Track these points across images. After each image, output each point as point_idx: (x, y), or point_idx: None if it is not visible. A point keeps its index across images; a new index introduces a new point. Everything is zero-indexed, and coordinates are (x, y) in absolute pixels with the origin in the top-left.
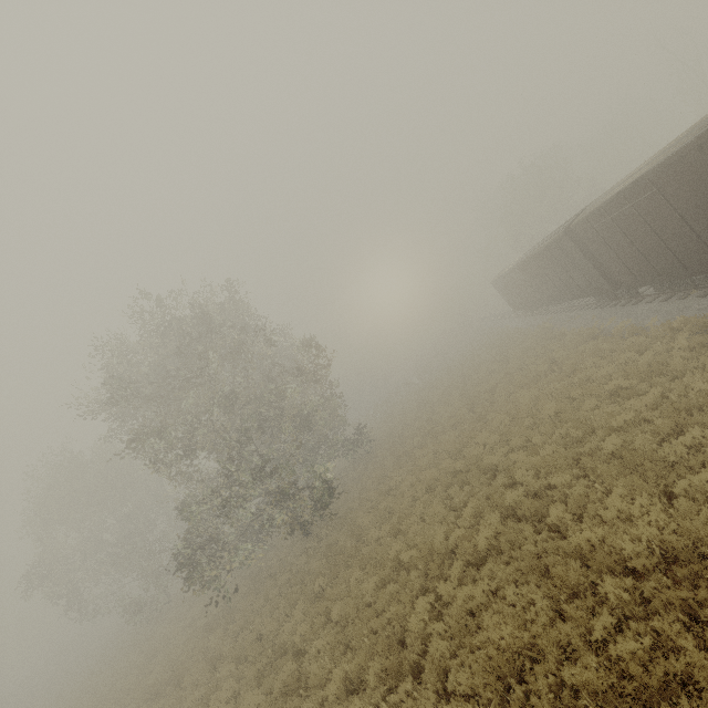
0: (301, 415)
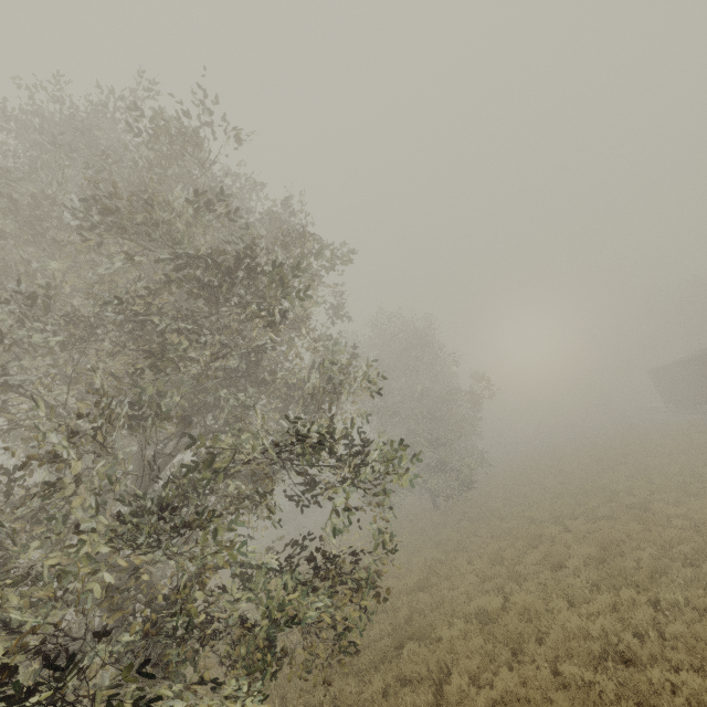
0: (454, 423)
